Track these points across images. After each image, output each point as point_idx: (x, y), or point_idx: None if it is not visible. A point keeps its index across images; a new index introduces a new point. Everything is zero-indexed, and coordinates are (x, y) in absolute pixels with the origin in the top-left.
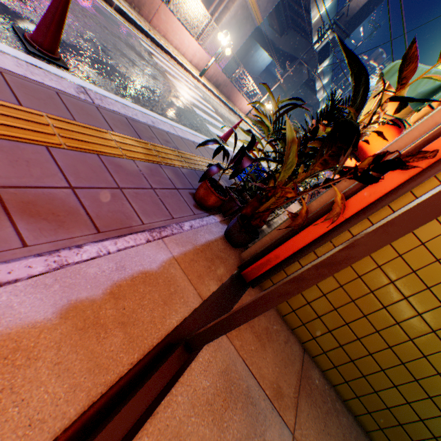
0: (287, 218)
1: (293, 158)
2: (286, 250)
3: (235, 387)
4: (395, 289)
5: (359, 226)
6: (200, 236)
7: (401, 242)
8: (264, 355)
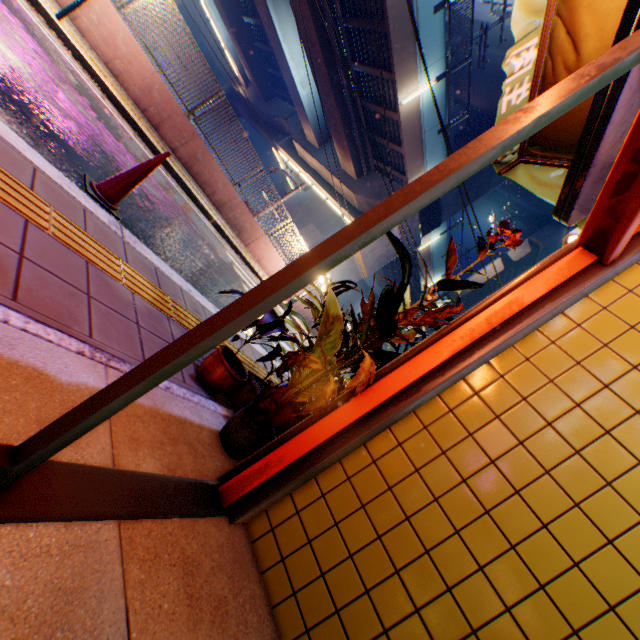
0: None
1: (337, 339)
2: (296, 447)
3: (66, 638)
4: (464, 547)
5: (407, 427)
6: (177, 405)
7: (464, 456)
8: (186, 639)
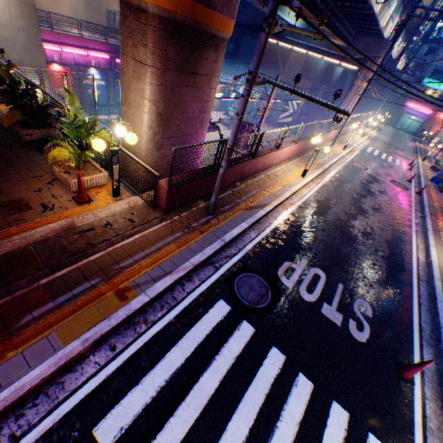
0: None
1: None
2: None
3: None
4: None
5: None
6: None
7: None
8: None
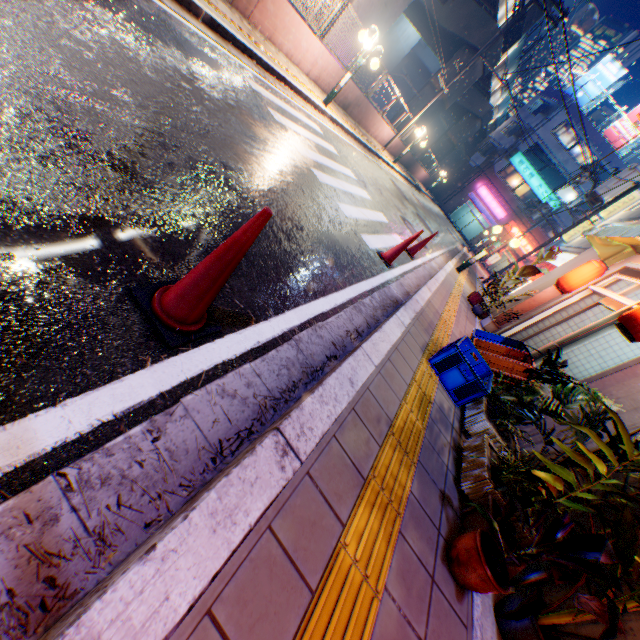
0: (566, 532)
1: None
2: None
3: None
4: None
5: None
6: None
7: None
8: None
